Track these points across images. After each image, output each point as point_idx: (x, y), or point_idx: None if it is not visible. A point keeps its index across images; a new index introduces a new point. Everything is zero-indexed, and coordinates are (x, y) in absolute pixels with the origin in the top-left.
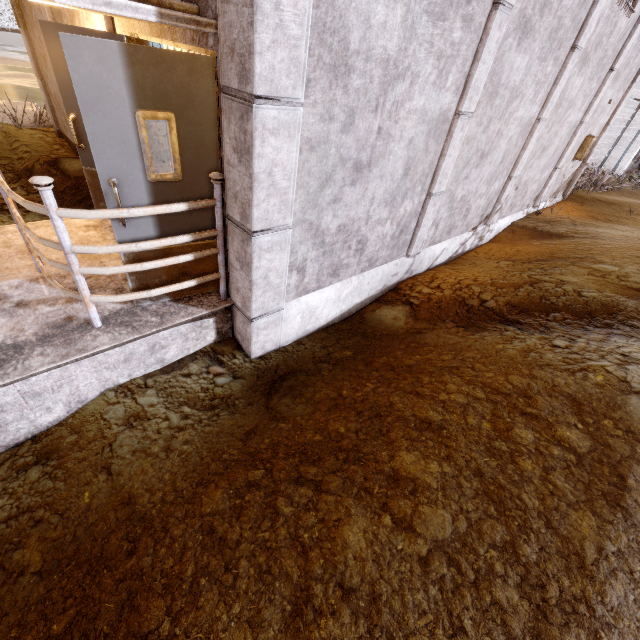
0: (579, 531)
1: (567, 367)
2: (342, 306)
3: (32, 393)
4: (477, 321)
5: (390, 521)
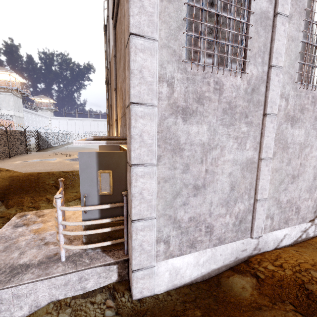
0: None
1: None
2: (202, 269)
3: (17, 295)
4: (316, 310)
5: None
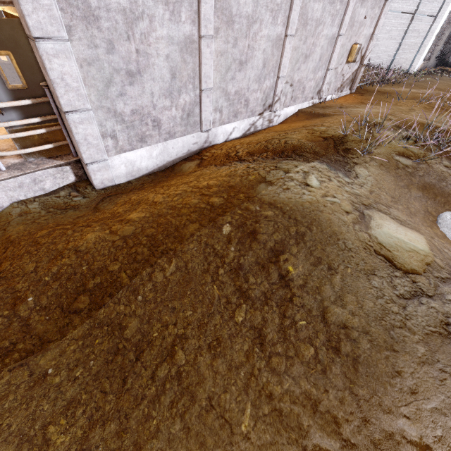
0: (188, 230)
1: (241, 174)
2: (157, 162)
3: None
4: (226, 163)
5: (109, 231)
